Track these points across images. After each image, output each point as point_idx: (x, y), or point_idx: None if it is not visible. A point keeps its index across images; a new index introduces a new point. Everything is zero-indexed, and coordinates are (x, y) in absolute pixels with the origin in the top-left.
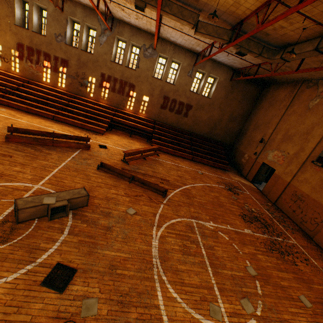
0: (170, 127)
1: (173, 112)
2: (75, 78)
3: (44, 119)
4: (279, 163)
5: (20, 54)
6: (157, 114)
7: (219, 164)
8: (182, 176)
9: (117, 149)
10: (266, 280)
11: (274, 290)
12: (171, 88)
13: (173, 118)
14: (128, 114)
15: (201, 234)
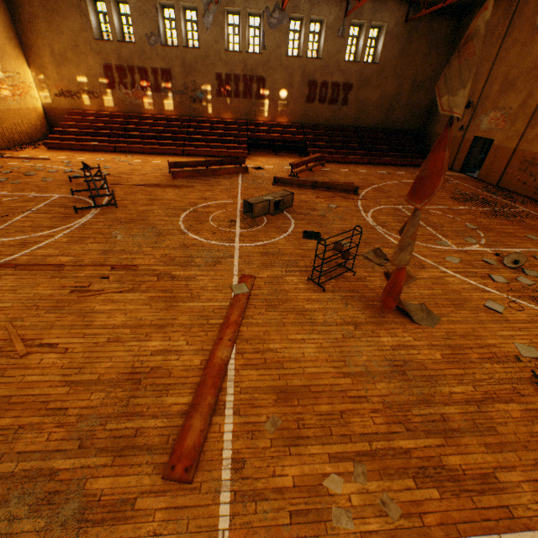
0: (326, 127)
1: (326, 104)
2: (185, 94)
3: (174, 157)
4: (499, 128)
5: (110, 81)
6: (302, 113)
7: (409, 160)
8: (365, 179)
9: (274, 168)
10: (489, 230)
11: (498, 234)
12: (317, 65)
13: (327, 113)
14: (264, 125)
15: (410, 213)
